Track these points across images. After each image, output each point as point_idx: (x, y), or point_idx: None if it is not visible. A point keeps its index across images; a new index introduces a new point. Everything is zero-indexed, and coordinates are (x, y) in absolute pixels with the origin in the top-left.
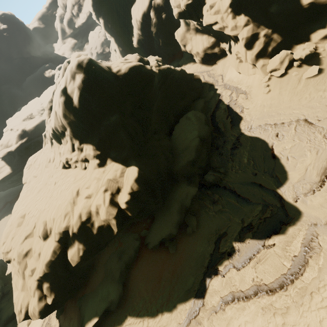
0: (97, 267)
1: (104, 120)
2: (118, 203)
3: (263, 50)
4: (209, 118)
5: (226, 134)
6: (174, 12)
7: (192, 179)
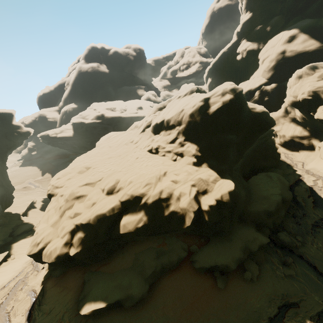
0: (127, 252)
1: (221, 134)
2: (200, 202)
3: None
4: None
5: (306, 209)
6: (288, 98)
7: (261, 228)
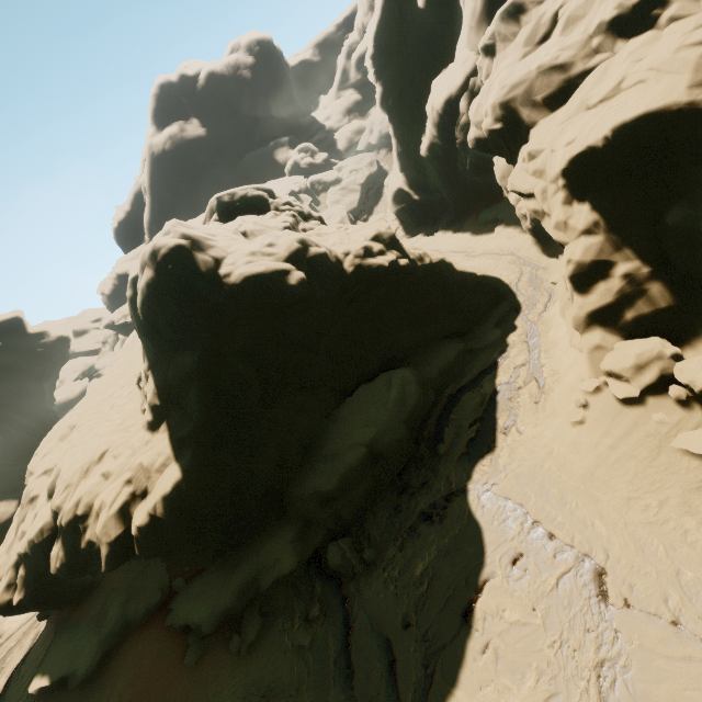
0: (103, 587)
1: (179, 354)
2: (133, 517)
3: (612, 309)
4: (442, 400)
5: (440, 466)
6: (469, 133)
7: (311, 531)
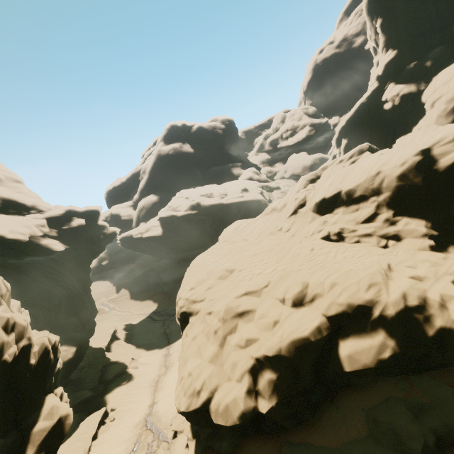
0: (345, 407)
1: None
2: None
3: None
4: None
5: None
6: None
7: None
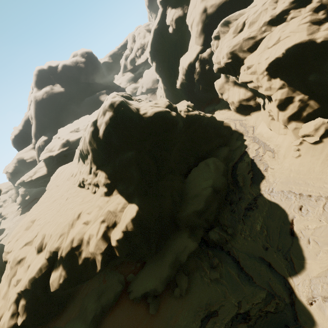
0: (76, 299)
1: (121, 154)
2: (110, 238)
3: (297, 113)
4: (229, 168)
5: (243, 190)
6: (214, 67)
7: (195, 230)
